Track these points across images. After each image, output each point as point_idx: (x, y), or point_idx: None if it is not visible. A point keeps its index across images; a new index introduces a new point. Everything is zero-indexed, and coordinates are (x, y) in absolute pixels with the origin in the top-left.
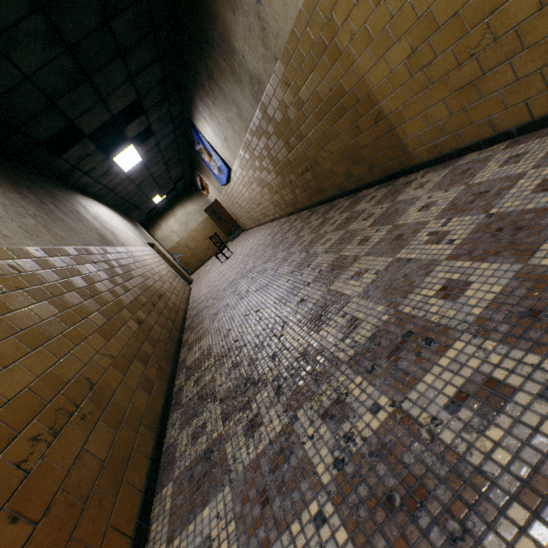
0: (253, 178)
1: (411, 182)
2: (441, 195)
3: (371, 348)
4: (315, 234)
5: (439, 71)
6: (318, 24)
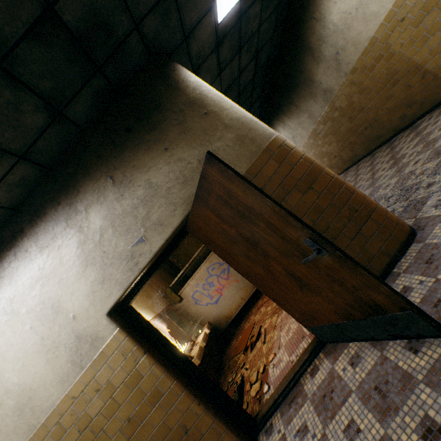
0: (314, 155)
1: None
2: None
3: None
4: (391, 154)
5: None
6: (378, 48)
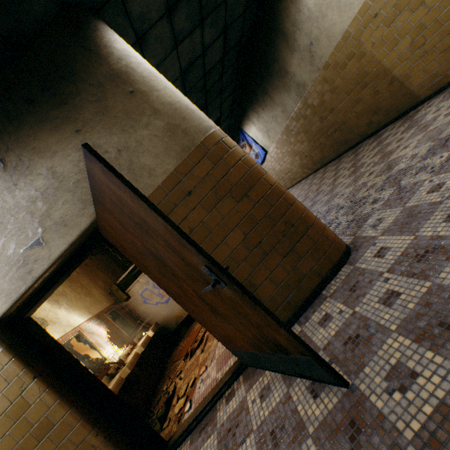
0: (287, 152)
1: (420, 110)
2: (444, 103)
3: (429, 152)
4: (354, 160)
5: (430, 46)
6: (351, 45)
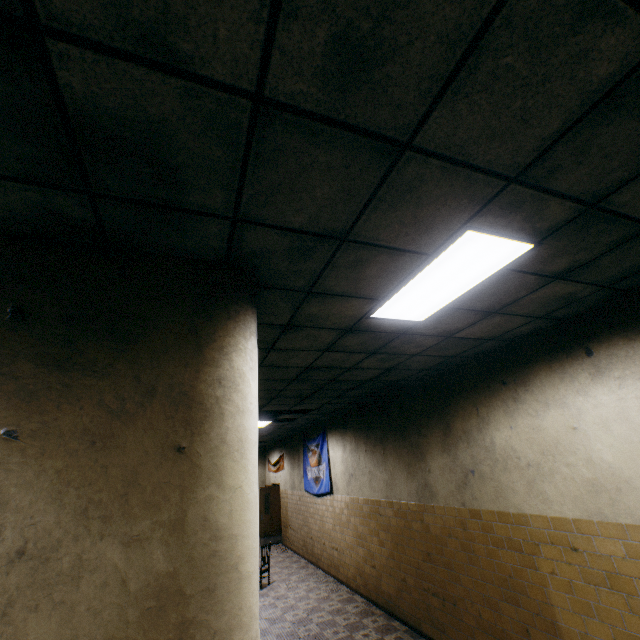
0: (355, 526)
1: None
2: None
3: None
4: None
5: None
6: (522, 534)
